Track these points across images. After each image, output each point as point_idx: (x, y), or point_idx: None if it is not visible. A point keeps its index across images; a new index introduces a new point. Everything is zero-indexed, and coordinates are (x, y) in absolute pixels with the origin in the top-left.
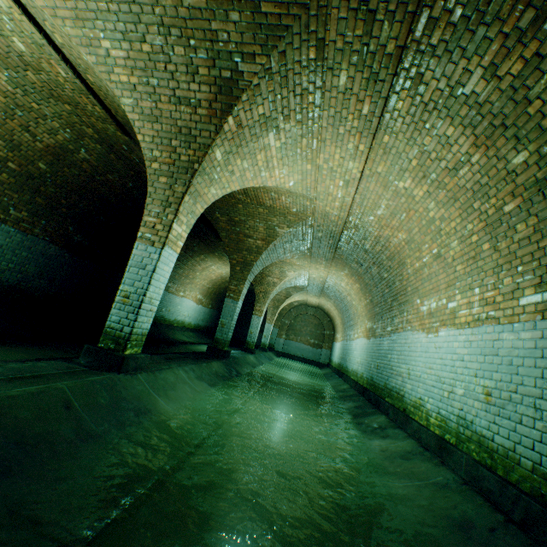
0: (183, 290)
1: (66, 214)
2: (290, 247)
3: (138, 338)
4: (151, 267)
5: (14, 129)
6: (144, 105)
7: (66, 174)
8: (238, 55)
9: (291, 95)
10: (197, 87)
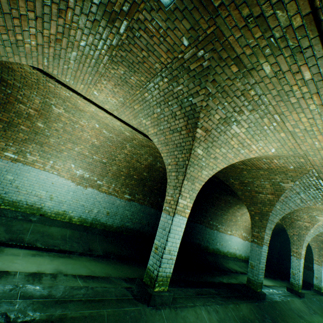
0: (229, 229)
1: (156, 193)
2: (304, 196)
3: (163, 278)
4: (168, 229)
5: (134, 162)
6: (161, 139)
7: (154, 175)
8: (190, 97)
9: (234, 98)
10: (177, 121)
